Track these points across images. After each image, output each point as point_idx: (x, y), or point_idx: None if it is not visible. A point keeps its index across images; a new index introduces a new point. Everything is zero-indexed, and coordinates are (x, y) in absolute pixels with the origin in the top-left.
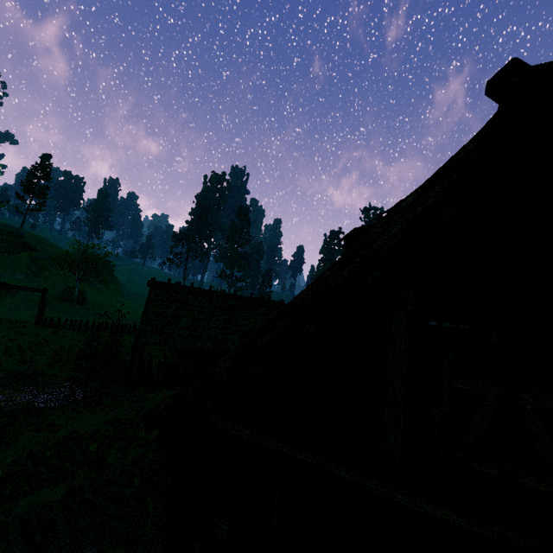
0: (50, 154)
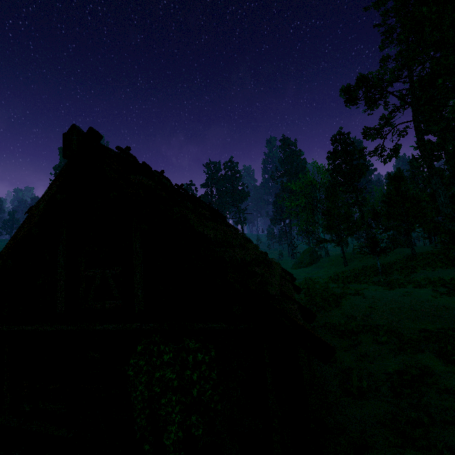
0: None
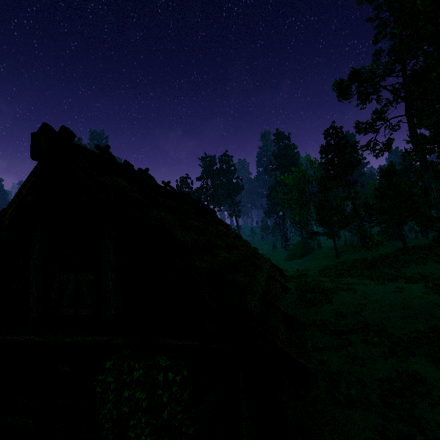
0: None
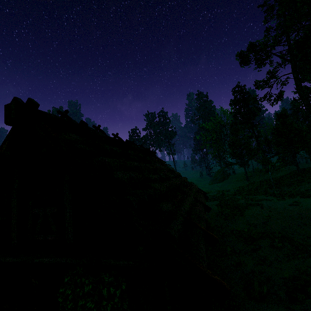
0: None
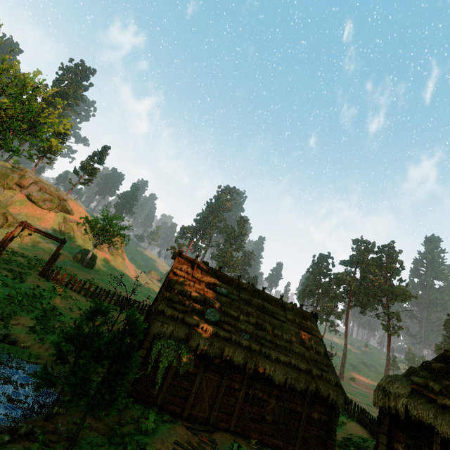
0: (110, 146)
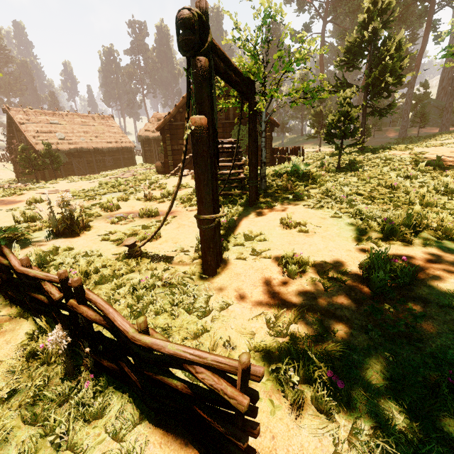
0: None
